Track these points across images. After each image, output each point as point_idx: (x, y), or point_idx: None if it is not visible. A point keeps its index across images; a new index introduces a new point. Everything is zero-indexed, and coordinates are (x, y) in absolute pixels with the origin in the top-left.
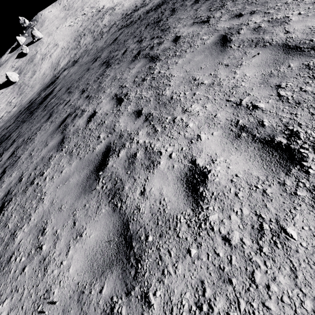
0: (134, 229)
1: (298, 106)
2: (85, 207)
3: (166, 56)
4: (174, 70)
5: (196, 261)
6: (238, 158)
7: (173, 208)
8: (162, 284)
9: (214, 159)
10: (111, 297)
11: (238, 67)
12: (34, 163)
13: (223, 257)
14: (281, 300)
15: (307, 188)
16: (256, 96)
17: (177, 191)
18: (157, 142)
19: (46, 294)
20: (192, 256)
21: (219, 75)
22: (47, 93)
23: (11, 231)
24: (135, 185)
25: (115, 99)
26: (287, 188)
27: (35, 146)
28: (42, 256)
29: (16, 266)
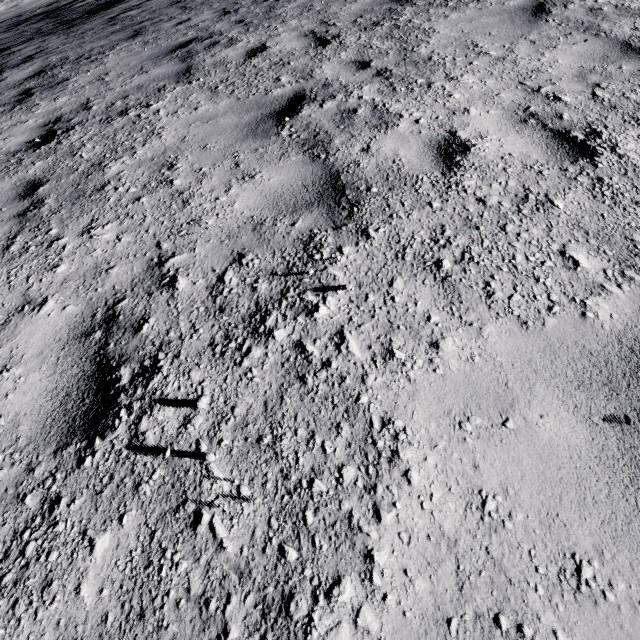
0: (349, 180)
1: (612, 110)
2: (258, 151)
3: (427, 1)
4: (440, 24)
5: (438, 212)
6: (517, 141)
7: (414, 169)
8: (388, 224)
9: (484, 135)
10: (311, 229)
11: (550, 49)
12: (117, 90)
13: (473, 212)
14: (529, 243)
15: (590, 177)
16: (563, 88)
17: (423, 155)
18: (396, 104)
19: (193, 222)
20: (433, 208)
21: (518, 50)
22: None
23: (90, 161)
24: (352, 141)
25: (312, 37)
26: (568, 173)
27: (109, 69)
28: (174, 190)
29: (121, 195)
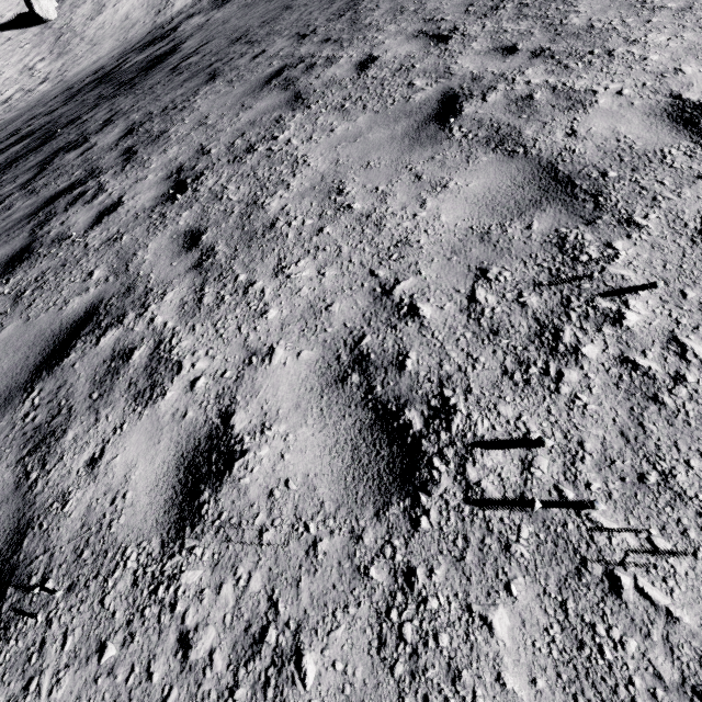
0: (571, 169)
1: None
2: (435, 159)
3: None
4: None
5: None
6: None
7: (651, 143)
8: (657, 208)
9: None
10: (555, 229)
11: None
12: (228, 130)
13: None
14: None
15: None
16: None
17: (653, 127)
18: (579, 80)
19: (400, 244)
20: None
21: None
22: (153, 54)
23: (243, 202)
24: (548, 129)
25: (424, 36)
26: None
27: (206, 113)
28: (358, 214)
29: (298, 229)
